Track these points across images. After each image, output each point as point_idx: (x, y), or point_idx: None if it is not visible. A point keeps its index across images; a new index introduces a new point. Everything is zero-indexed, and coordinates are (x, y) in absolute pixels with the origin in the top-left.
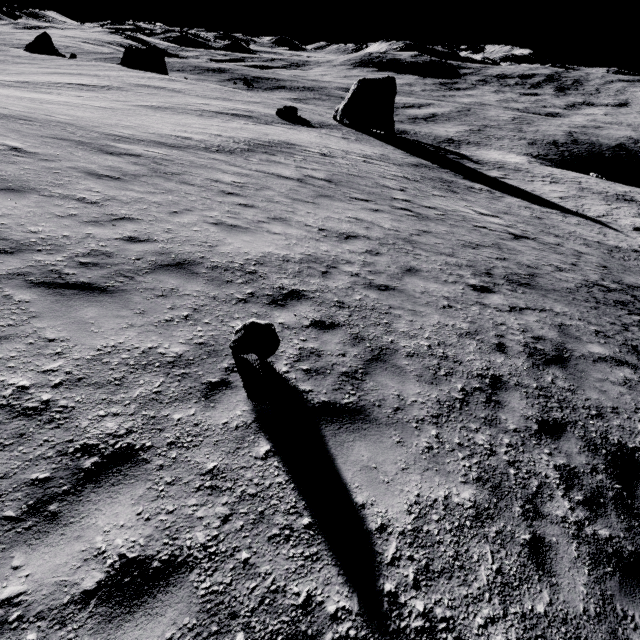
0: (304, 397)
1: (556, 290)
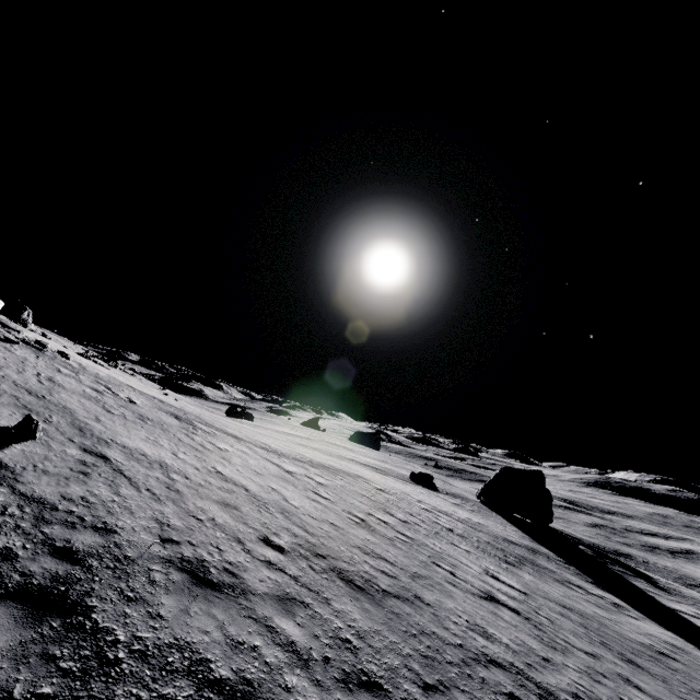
0: None
1: (398, 615)
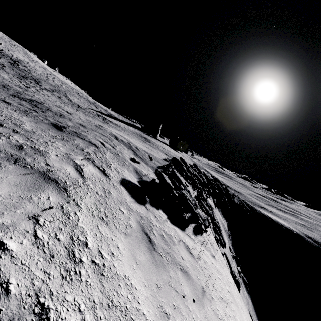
0: None
1: (20, 61)
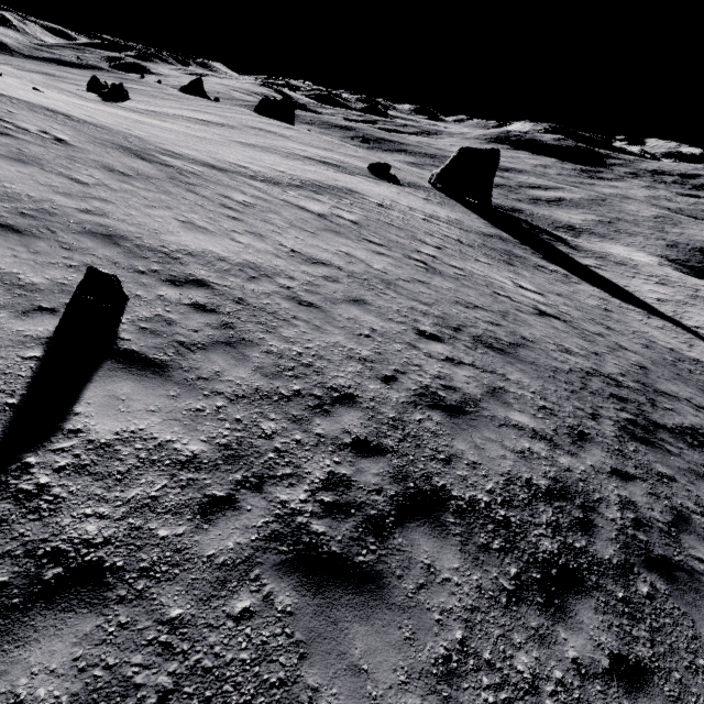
0: (116, 341)
1: (535, 364)
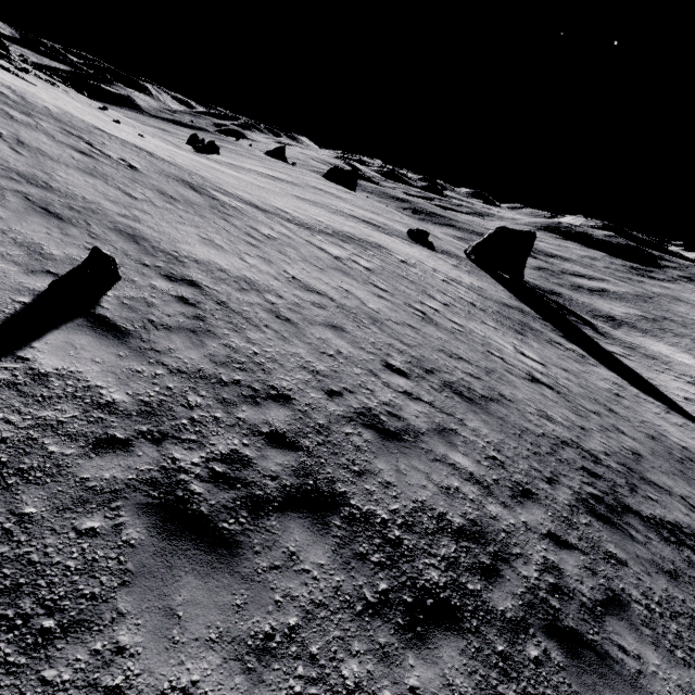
0: (96, 307)
1: (503, 419)
